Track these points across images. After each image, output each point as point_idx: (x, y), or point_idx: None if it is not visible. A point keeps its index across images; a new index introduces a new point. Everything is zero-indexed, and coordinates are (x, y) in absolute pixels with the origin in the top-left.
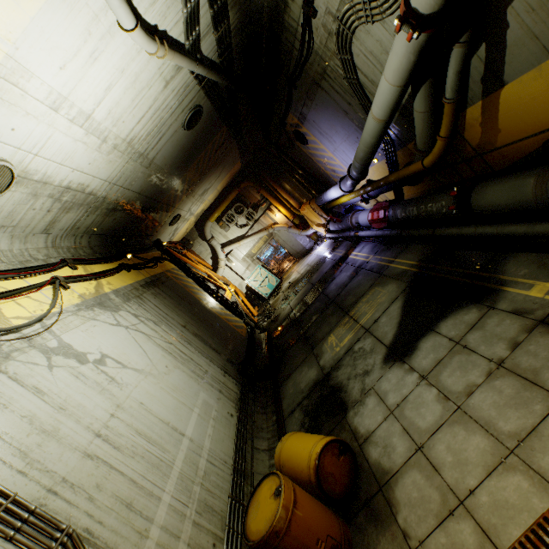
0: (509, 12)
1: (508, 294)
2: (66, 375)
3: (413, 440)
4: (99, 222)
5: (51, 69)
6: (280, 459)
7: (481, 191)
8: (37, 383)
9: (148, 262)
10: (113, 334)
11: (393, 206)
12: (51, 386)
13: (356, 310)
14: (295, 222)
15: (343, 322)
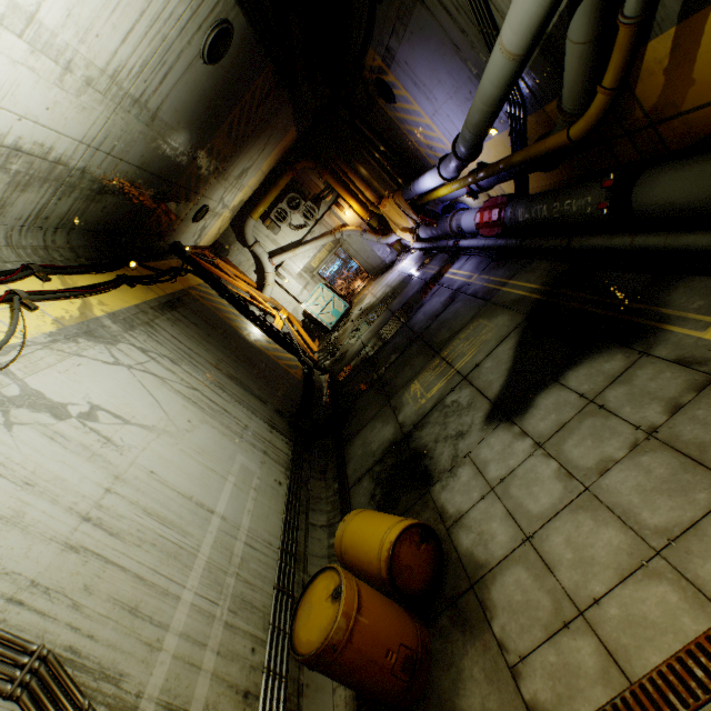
0: None
1: (671, 336)
2: (34, 436)
3: (519, 527)
4: (81, 211)
5: None
6: (341, 544)
7: (650, 181)
8: None
9: (163, 274)
10: (109, 376)
11: (513, 203)
12: (9, 453)
13: (451, 350)
14: (372, 224)
15: (432, 366)
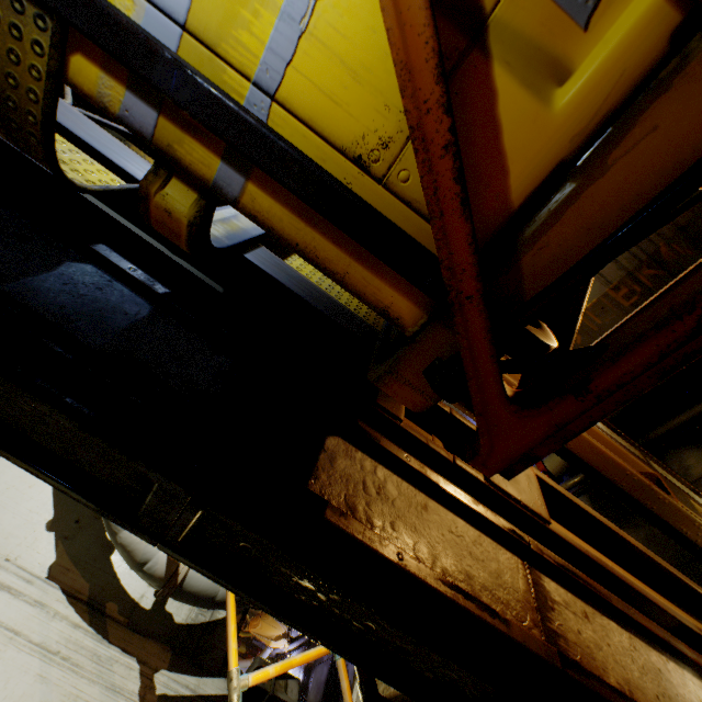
0: None
1: None
2: None
3: None
4: None
5: None
6: None
7: None
8: None
9: None
10: None
11: None
12: None
13: None
14: (241, 650)
15: None
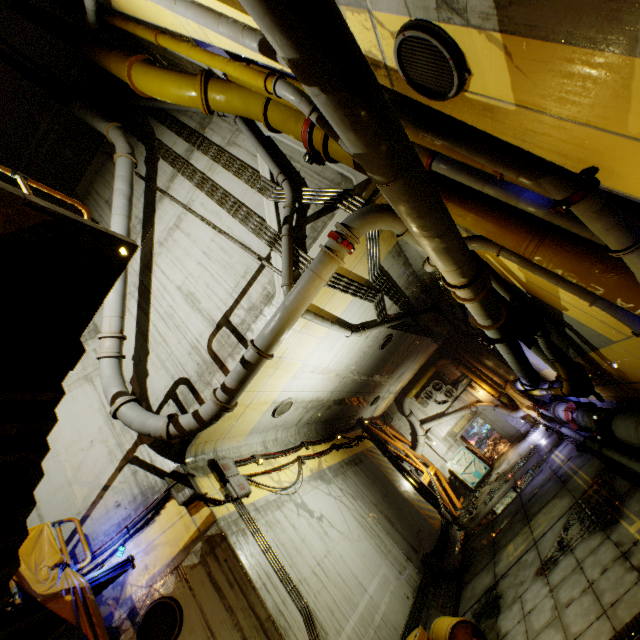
0: (565, 320)
1: (620, 527)
2: (304, 521)
3: (527, 637)
4: (323, 414)
5: (315, 360)
6: (432, 632)
7: (614, 423)
8: (293, 522)
9: (352, 440)
10: (327, 500)
11: (577, 410)
12: (299, 526)
13: (534, 521)
14: (502, 400)
15: (522, 531)
